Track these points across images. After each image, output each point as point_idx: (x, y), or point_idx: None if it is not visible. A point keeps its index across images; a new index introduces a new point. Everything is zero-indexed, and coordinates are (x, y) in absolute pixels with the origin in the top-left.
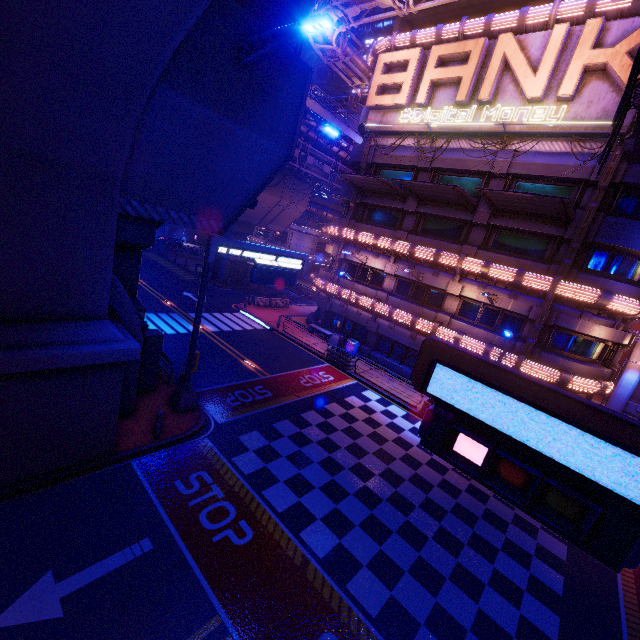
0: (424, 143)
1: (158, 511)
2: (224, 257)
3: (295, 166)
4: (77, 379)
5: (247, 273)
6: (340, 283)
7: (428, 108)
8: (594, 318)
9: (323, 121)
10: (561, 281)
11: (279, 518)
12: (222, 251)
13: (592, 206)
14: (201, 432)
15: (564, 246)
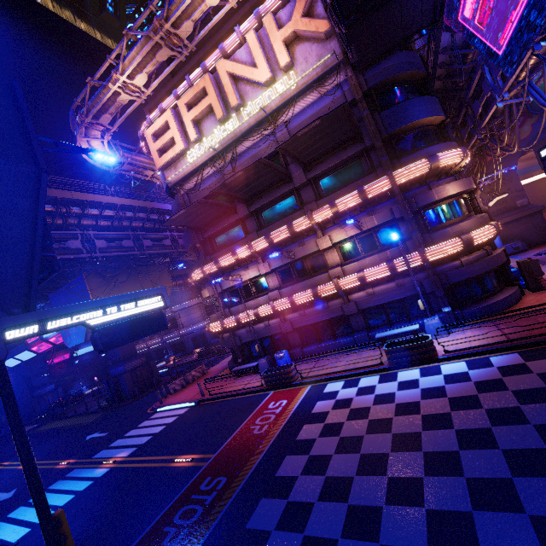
0: (219, 164)
1: None
2: (120, 373)
3: (136, 253)
4: None
5: (152, 371)
6: (233, 313)
7: (203, 139)
8: (439, 183)
9: (87, 149)
10: (393, 173)
11: None
12: (17, 335)
13: (365, 114)
14: None
15: (372, 153)
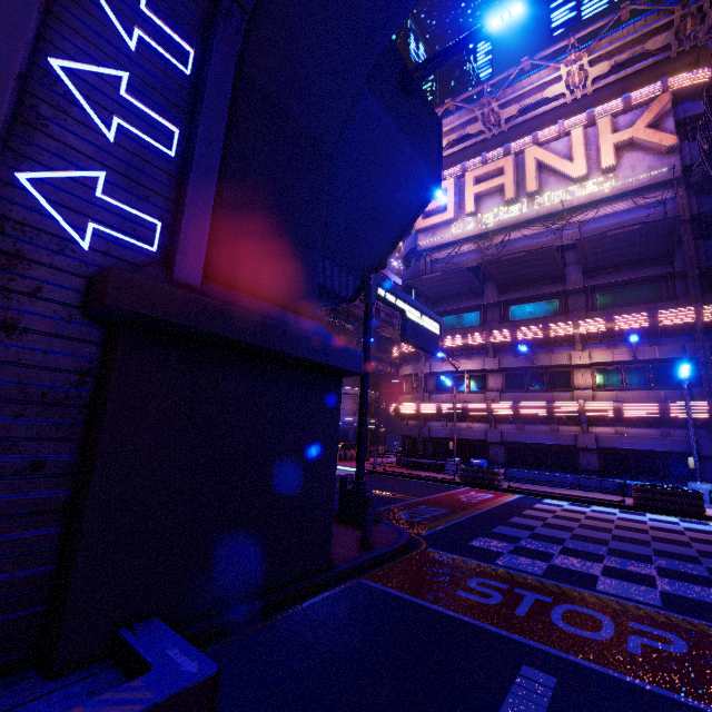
0: (483, 244)
1: (485, 628)
2: None
3: (344, 306)
4: (298, 394)
5: None
6: (433, 400)
7: (478, 215)
8: None
9: None
10: (703, 306)
11: (674, 612)
12: (380, 293)
13: (686, 237)
14: (413, 544)
15: (678, 281)
